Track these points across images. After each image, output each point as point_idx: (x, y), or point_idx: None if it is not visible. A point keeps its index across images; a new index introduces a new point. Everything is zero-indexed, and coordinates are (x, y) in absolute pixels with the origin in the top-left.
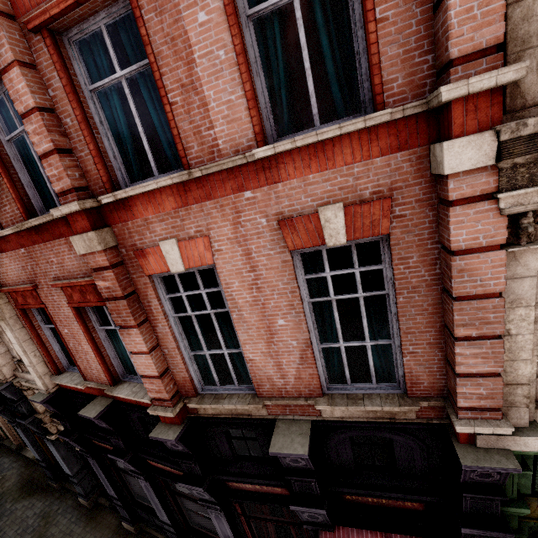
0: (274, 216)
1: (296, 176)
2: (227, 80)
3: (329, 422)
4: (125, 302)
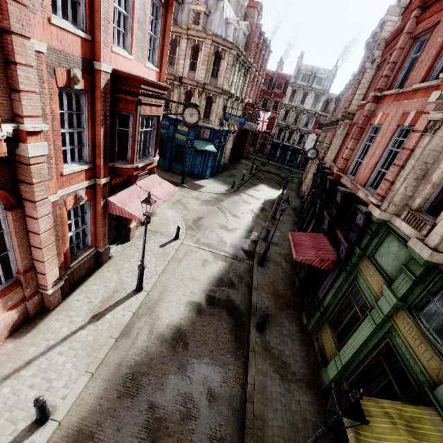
0: (403, 111)
1: (417, 98)
2: (429, 61)
3: (356, 195)
4: (358, 129)
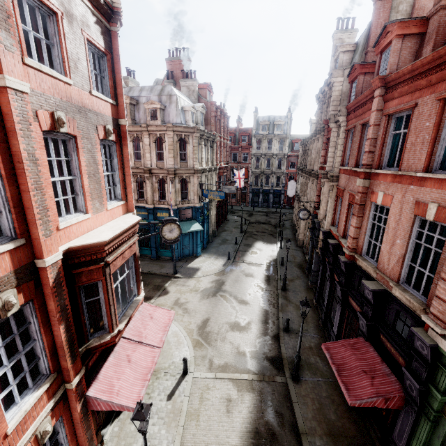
0: (415, 198)
1: (429, 187)
2: (424, 146)
3: (391, 294)
4: (358, 206)
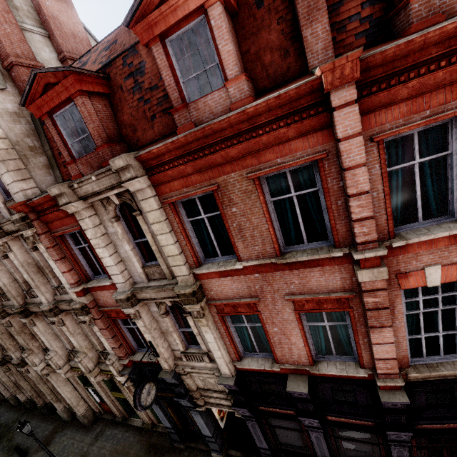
0: None
1: None
2: None
3: None
4: (389, 310)
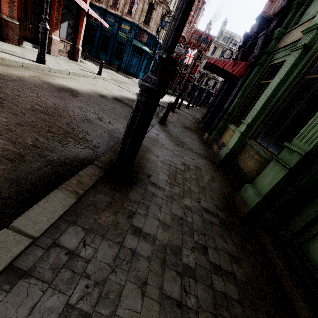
0: None
1: None
2: None
3: None
4: None
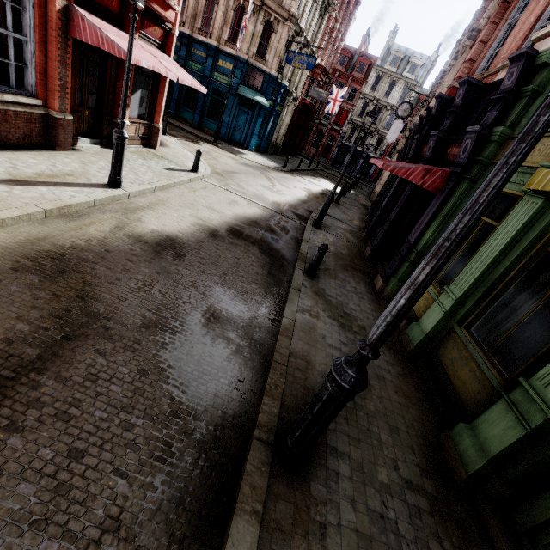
0: None
1: None
2: None
3: (492, 82)
4: (501, 4)
